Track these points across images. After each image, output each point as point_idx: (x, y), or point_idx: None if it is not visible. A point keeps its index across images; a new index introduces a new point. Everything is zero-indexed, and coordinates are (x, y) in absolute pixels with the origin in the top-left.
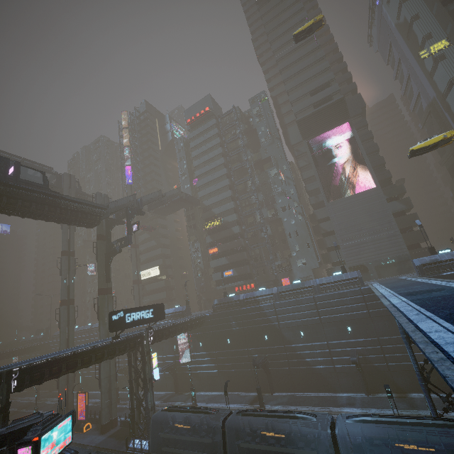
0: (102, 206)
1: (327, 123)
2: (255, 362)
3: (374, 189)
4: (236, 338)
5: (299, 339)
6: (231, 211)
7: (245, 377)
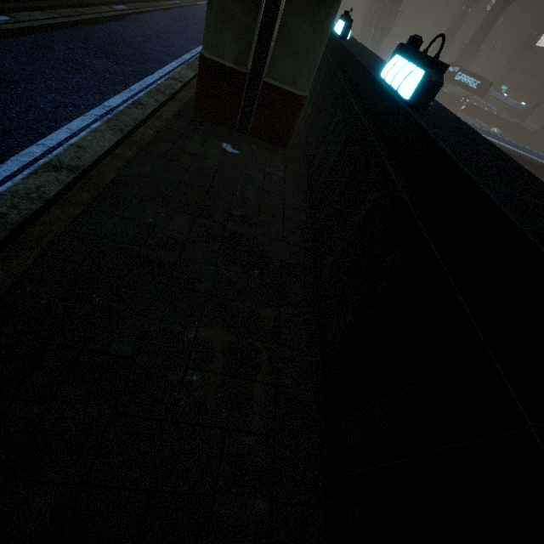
0: None
1: None
2: None
3: None
4: None
5: None
6: None
7: None
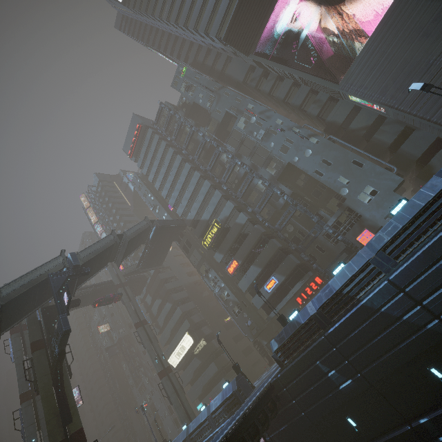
0: None
1: (261, 11)
2: None
3: (396, 1)
4: (362, 406)
5: None
6: (222, 203)
7: None
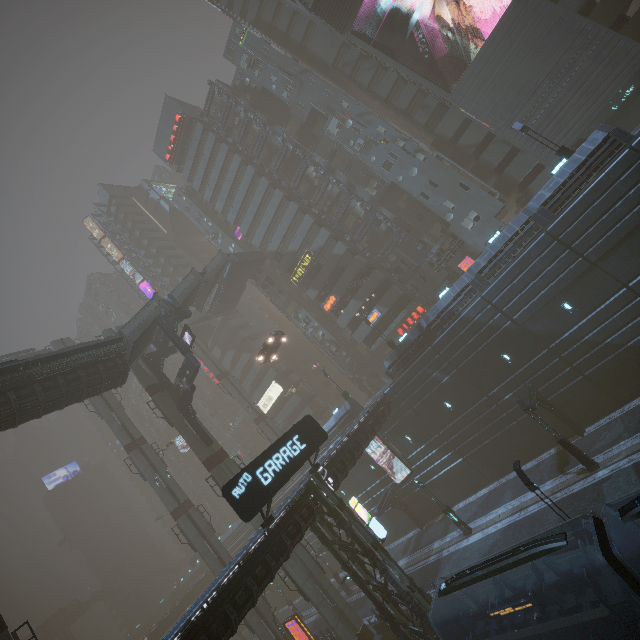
0: (110, 339)
1: None
2: (524, 404)
3: (514, 1)
4: (456, 392)
5: (567, 320)
6: (315, 230)
7: (513, 440)
